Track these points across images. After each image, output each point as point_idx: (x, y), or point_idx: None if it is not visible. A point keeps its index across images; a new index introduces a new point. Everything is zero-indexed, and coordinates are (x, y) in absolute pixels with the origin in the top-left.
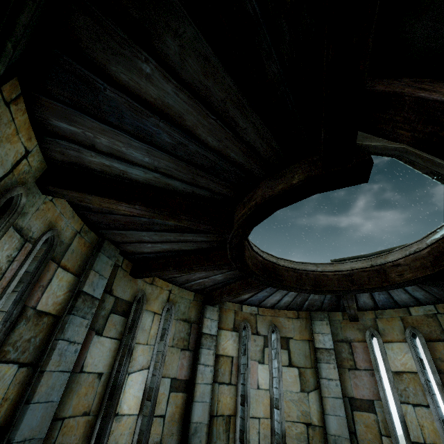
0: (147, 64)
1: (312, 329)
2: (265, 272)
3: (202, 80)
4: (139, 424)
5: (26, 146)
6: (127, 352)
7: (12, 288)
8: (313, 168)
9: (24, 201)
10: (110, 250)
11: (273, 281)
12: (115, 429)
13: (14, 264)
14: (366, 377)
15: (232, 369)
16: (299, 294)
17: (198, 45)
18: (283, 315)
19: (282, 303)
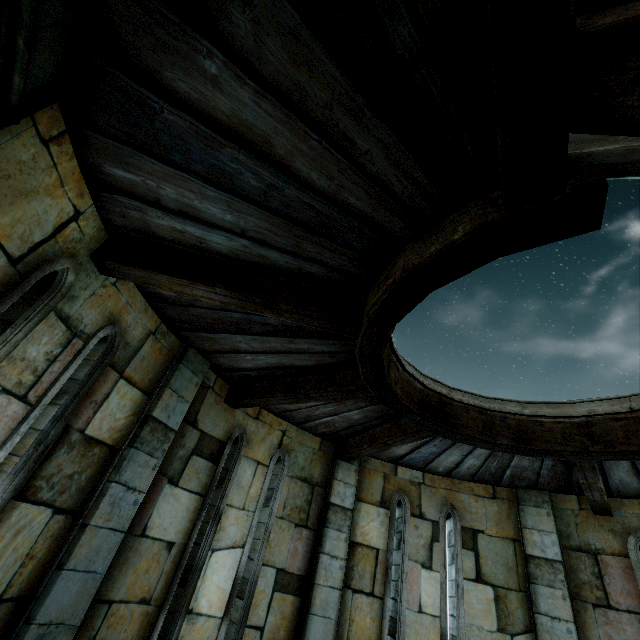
0: (211, 59)
1: (520, 521)
2: (426, 410)
3: (291, 75)
4: (222, 634)
5: (76, 205)
6: (213, 517)
7: (51, 398)
8: (490, 211)
9: (72, 279)
10: (196, 363)
11: (441, 425)
12: (186, 634)
13: (56, 366)
14: (631, 626)
15: (377, 570)
16: (492, 454)
17: (279, 13)
18: (467, 490)
19: (463, 468)
